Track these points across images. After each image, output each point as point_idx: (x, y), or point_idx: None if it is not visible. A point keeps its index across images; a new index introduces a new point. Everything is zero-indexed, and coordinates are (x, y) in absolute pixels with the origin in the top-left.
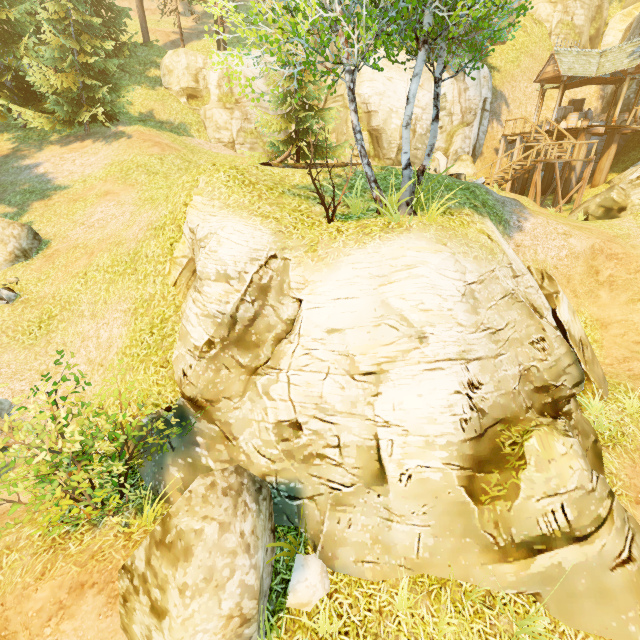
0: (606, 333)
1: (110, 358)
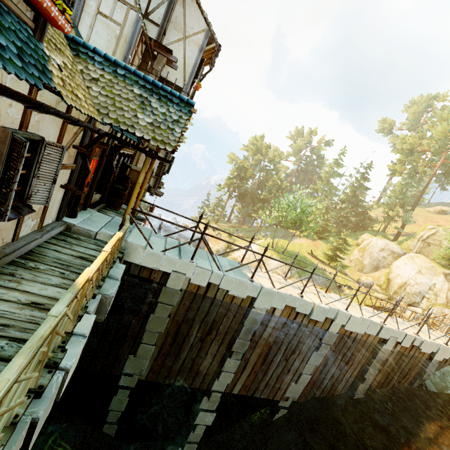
0: None
1: None
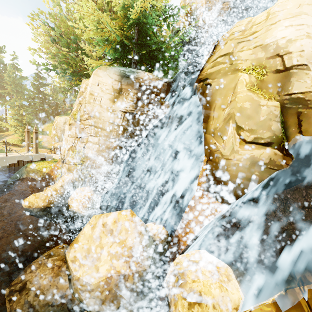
0: None
1: None
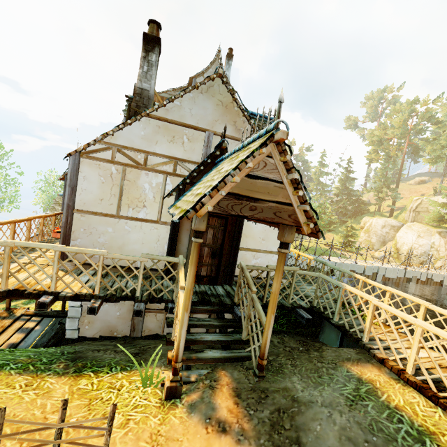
0: None
1: None
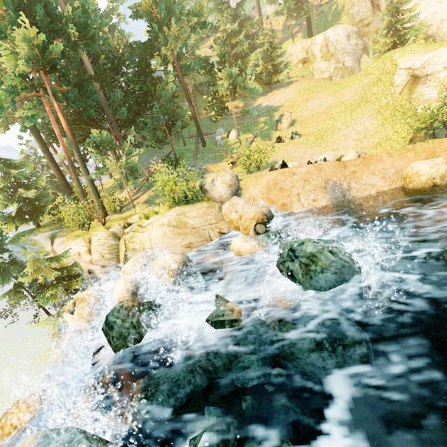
0: None
1: (371, 131)
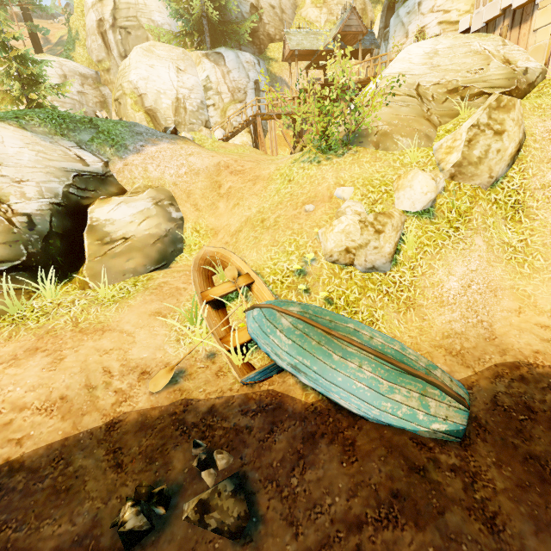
0: (215, 240)
1: None
